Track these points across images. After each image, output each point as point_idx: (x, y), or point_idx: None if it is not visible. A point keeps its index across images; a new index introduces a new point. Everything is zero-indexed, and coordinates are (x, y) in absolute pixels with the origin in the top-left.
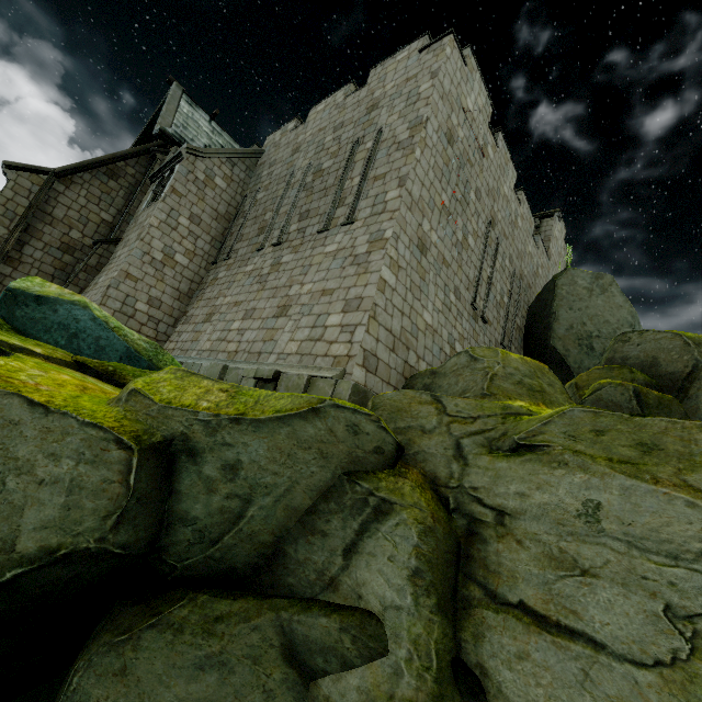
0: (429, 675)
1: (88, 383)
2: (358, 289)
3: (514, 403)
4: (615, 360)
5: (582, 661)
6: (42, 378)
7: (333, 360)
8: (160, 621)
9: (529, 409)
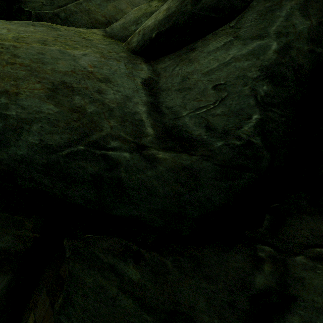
0: None
1: None
2: None
3: None
4: None
5: None
6: None
7: None
8: None
9: None
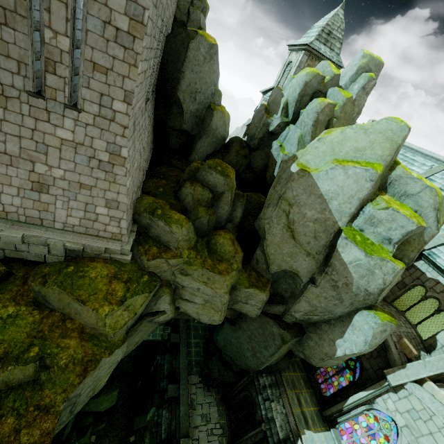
0: (174, 313)
1: (68, 334)
2: (113, 194)
3: (184, 251)
4: (206, 180)
5: (194, 305)
6: (78, 350)
7: (112, 234)
8: (128, 337)
9: (189, 258)
